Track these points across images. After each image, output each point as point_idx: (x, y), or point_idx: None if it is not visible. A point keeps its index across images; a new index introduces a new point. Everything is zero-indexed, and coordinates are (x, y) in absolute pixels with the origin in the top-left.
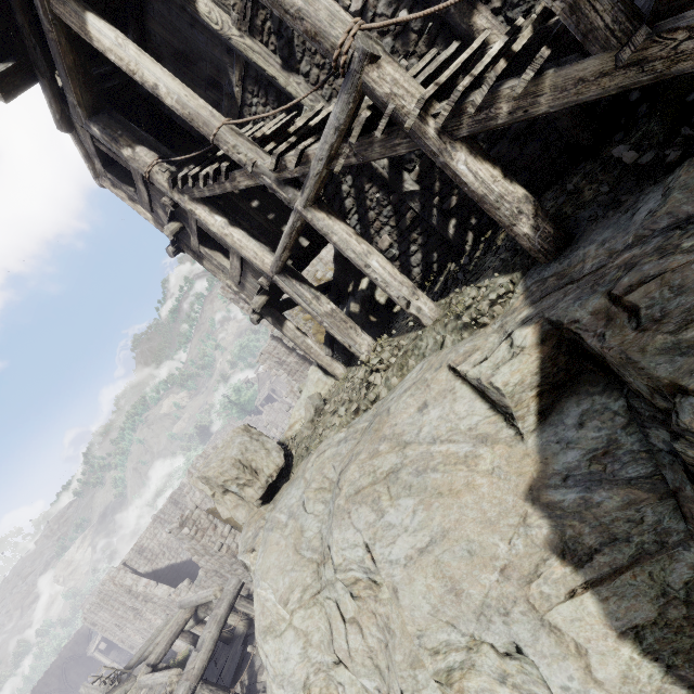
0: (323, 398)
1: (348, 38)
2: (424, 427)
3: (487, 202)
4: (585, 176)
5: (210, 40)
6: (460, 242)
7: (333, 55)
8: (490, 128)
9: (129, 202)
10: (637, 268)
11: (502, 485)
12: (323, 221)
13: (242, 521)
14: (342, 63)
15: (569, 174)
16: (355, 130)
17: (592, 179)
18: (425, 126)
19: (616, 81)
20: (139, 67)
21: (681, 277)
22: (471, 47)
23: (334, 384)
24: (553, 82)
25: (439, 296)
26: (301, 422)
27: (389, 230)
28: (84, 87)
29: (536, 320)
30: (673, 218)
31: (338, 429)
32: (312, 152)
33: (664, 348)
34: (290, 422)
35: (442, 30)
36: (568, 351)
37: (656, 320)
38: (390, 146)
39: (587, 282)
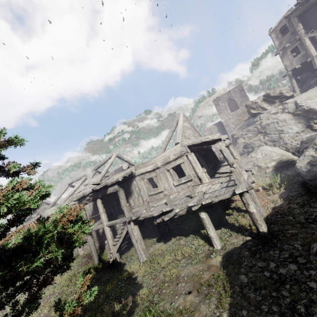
0: None
1: None
2: None
3: None
4: None
5: None
6: None
7: None
8: None
9: (275, 39)
10: None
11: None
12: None
13: (268, 109)
14: None
15: None
16: None
17: None
18: None
19: None
20: None
21: None
22: None
23: None
24: None
25: None
26: None
27: None
28: (304, 10)
29: None
30: None
31: None
32: None
33: None
34: None
35: None
36: None
37: None
38: None
39: None
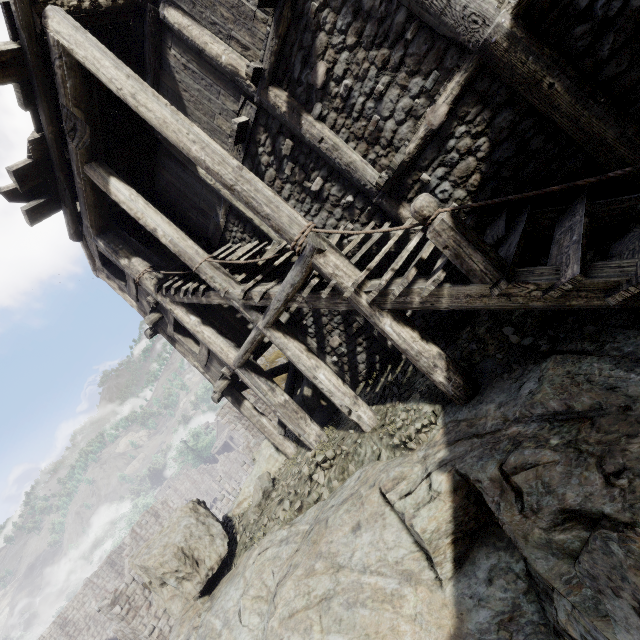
0: (273, 476)
1: (302, 237)
2: (356, 551)
3: (409, 354)
4: (488, 329)
5: (205, 188)
6: (397, 352)
7: (291, 243)
8: (408, 308)
9: (119, 291)
10: (520, 450)
11: (423, 636)
12: (280, 339)
13: (176, 615)
14: (297, 250)
15: (479, 320)
16: (306, 289)
17: (494, 335)
18: (359, 298)
19: (493, 302)
20: (144, 216)
21: (549, 475)
22: (397, 234)
23: (284, 462)
24: (449, 292)
25: (379, 401)
26: (250, 501)
27: (339, 333)
28: (98, 216)
29: (449, 468)
30: (545, 409)
31: (282, 525)
32: (273, 293)
33: (540, 543)
34: (239, 499)
35: (378, 212)
36: (477, 502)
37: (534, 511)
38: (334, 303)
39: (487, 442)
